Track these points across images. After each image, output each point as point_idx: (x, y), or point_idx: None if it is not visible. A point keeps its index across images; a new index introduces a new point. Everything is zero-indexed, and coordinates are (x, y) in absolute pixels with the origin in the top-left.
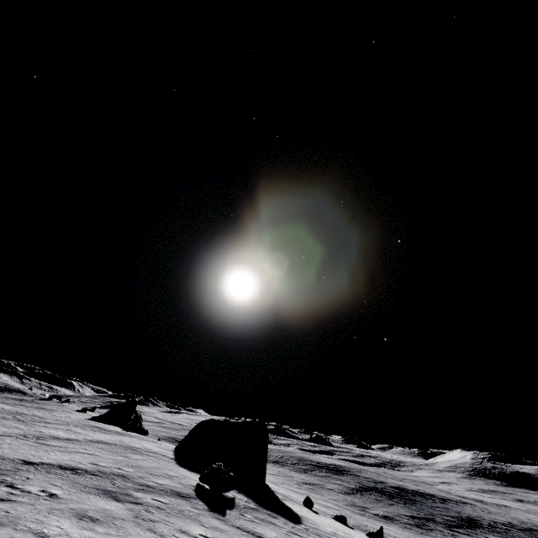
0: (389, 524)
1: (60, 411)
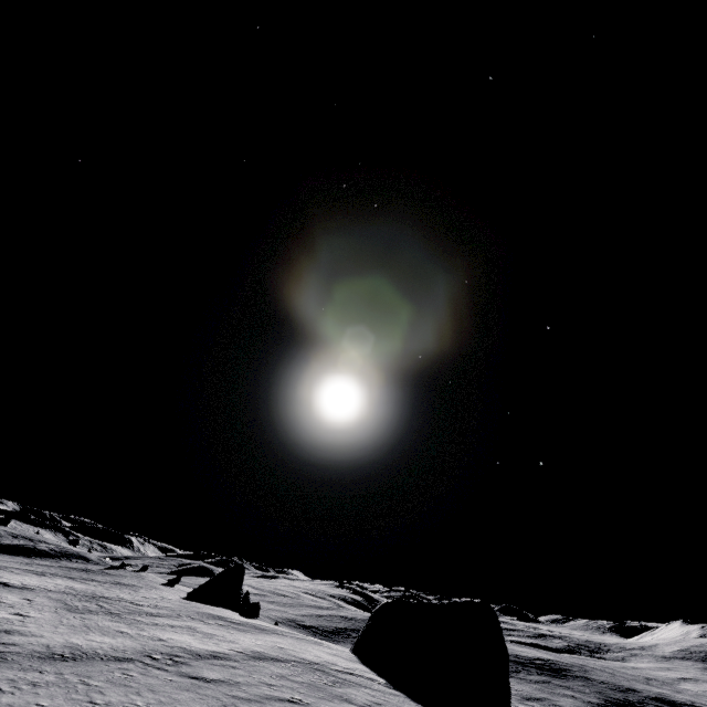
0: None
1: (144, 587)
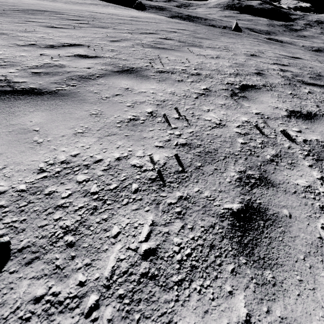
0: None
1: None
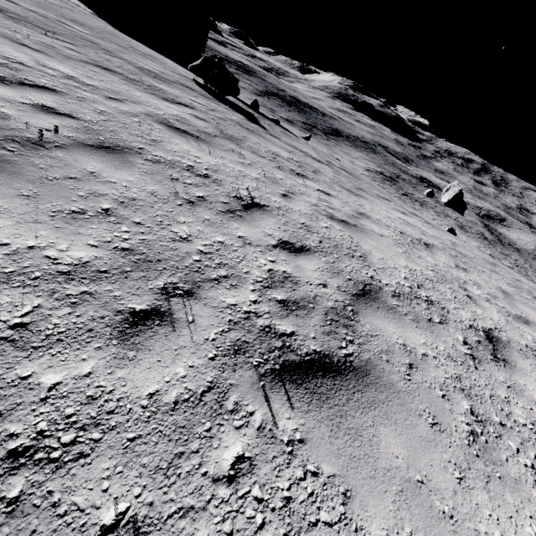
0: (292, 127)
1: None
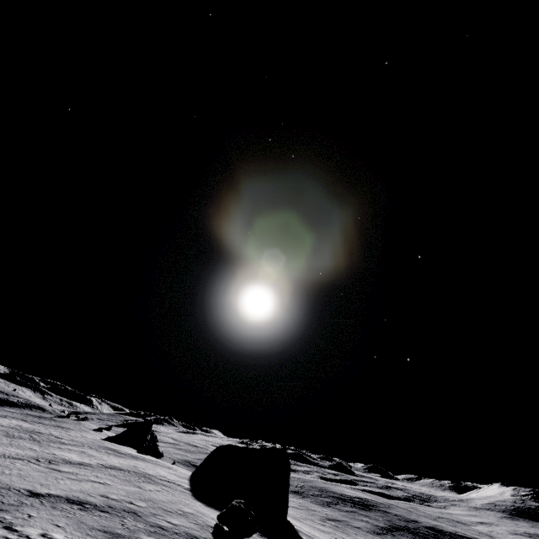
0: None
1: (76, 430)
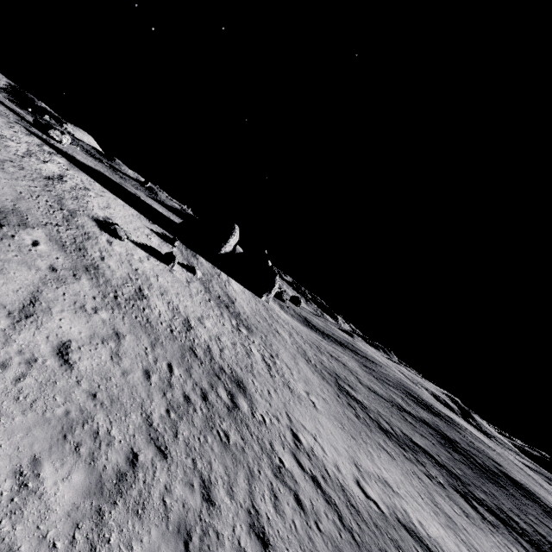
0: (323, 381)
1: None
